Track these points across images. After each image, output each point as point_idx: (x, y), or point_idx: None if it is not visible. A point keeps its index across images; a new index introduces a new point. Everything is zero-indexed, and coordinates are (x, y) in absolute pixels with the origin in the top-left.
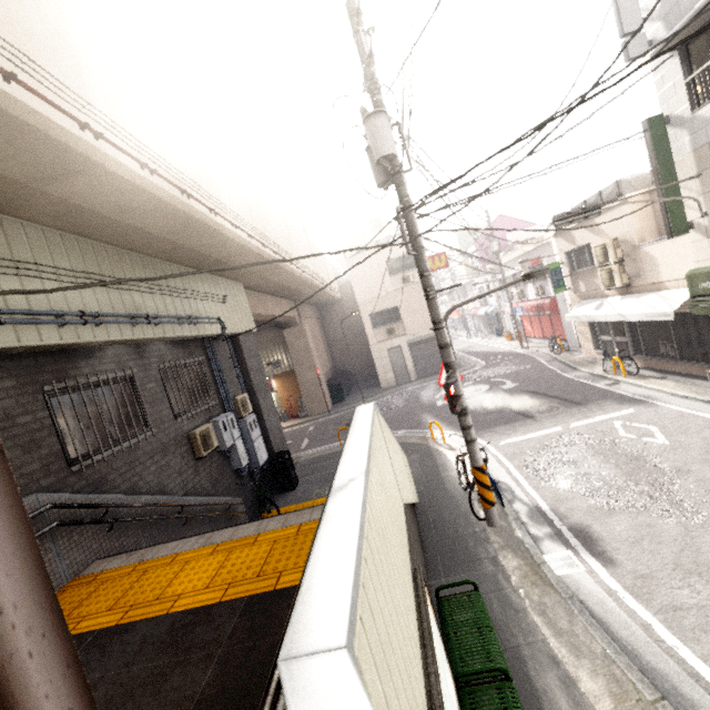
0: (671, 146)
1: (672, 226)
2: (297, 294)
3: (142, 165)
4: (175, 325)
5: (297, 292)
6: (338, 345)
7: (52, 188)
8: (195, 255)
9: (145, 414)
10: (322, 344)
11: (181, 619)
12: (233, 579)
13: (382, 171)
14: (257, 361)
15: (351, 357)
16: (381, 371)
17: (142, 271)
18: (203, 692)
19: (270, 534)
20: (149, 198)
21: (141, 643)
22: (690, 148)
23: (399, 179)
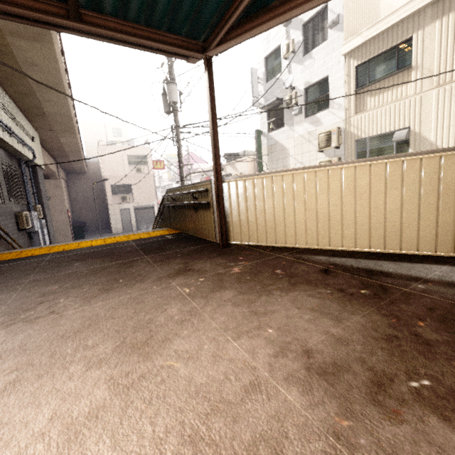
0: (262, 142)
1: (259, 171)
2: (64, 157)
3: (63, 51)
4: (16, 142)
5: (65, 155)
6: (79, 203)
7: (12, 38)
8: (34, 104)
9: (1, 188)
10: (67, 199)
11: (102, 245)
12: (117, 240)
13: (168, 106)
14: (44, 188)
15: (96, 208)
16: (113, 222)
17: (3, 99)
18: (137, 245)
19: (120, 236)
20: (54, 66)
21: (89, 249)
22: (266, 145)
23: (176, 113)
